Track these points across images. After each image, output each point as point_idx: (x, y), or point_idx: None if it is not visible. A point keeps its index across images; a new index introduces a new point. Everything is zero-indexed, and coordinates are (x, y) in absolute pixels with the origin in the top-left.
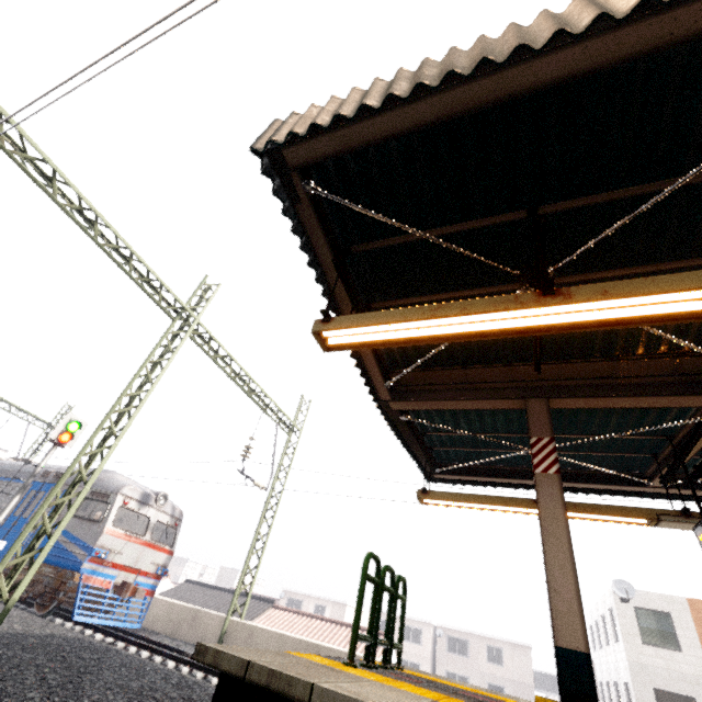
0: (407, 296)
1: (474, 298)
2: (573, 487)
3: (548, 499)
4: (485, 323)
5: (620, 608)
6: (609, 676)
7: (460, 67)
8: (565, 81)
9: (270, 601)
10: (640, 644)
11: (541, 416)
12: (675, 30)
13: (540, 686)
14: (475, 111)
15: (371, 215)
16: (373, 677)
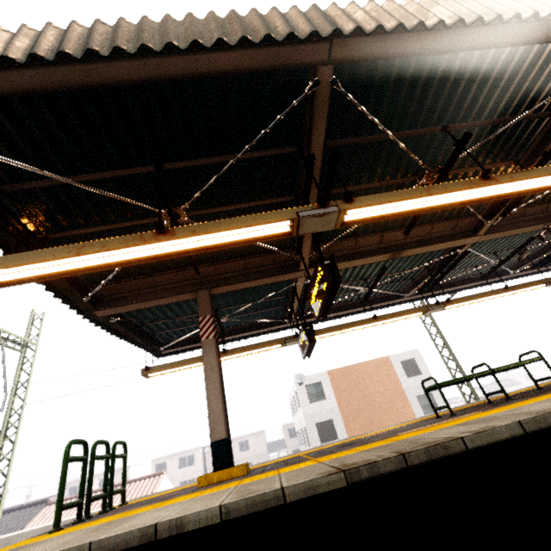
0: (82, 227)
1: (141, 226)
2: (252, 334)
3: (209, 355)
4: (125, 254)
5: (299, 389)
6: (299, 427)
7: (46, 50)
8: (140, 83)
9: (43, 502)
10: (309, 404)
11: (205, 301)
12: (198, 67)
13: (271, 450)
14: (76, 89)
15: (6, 162)
16: (69, 530)
